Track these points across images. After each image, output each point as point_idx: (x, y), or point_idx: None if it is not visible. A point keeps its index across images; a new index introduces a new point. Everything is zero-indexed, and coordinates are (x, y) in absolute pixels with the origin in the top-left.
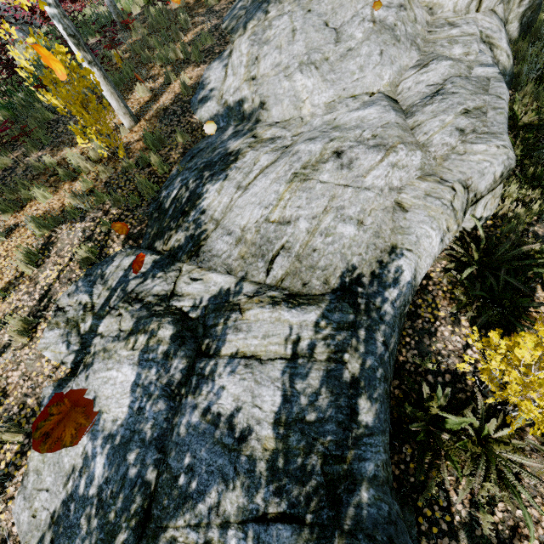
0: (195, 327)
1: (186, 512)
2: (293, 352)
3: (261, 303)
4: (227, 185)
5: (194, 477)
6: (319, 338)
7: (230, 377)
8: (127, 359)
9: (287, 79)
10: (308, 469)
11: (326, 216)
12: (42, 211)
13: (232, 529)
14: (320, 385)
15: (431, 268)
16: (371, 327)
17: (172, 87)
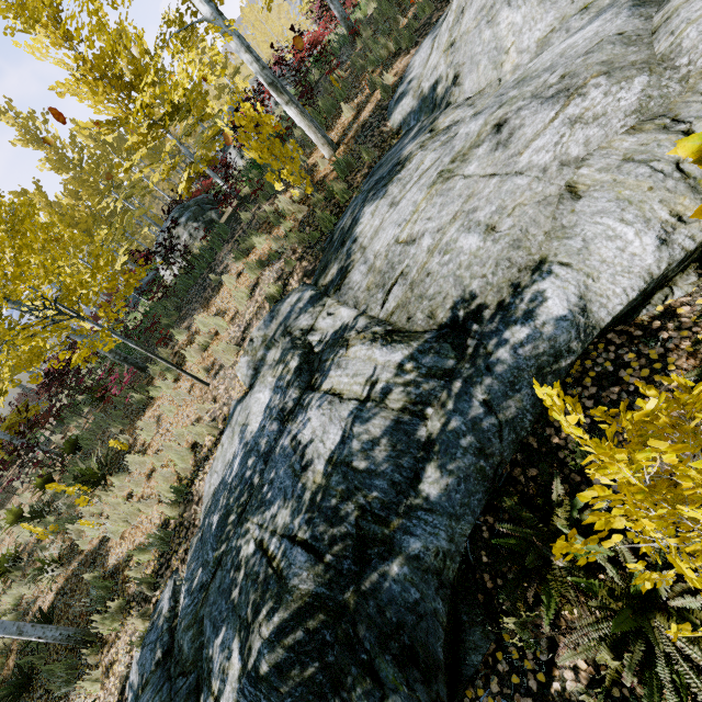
0: (313, 361)
1: (260, 514)
2: (368, 394)
3: (363, 340)
4: (381, 204)
5: (271, 489)
6: (398, 383)
7: (316, 411)
8: (269, 385)
9: (489, 25)
10: (340, 514)
11: (452, 226)
12: (258, 256)
13: (275, 538)
14: (381, 435)
15: (685, 297)
16: (471, 379)
17: (376, 95)
